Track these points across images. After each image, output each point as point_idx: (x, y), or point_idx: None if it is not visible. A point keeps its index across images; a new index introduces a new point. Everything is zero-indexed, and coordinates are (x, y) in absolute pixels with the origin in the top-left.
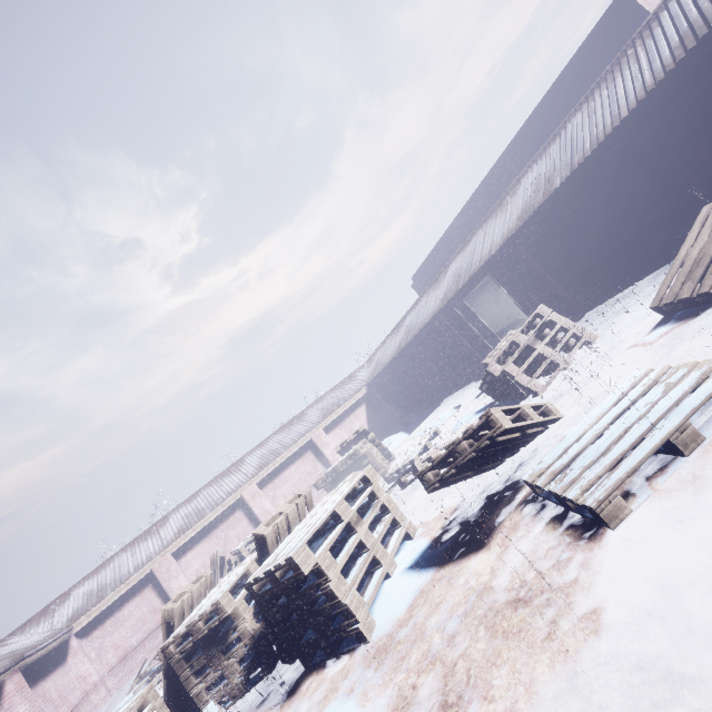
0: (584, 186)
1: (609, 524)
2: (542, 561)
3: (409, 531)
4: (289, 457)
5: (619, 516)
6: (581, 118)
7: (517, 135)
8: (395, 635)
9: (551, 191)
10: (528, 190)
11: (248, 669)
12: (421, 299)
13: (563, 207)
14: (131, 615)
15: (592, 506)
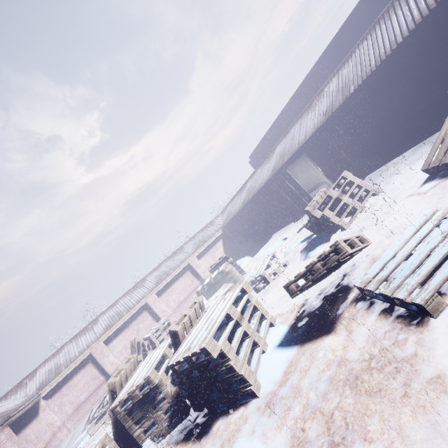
0: (369, 91)
1: (433, 315)
2: (382, 340)
3: (272, 321)
4: (175, 276)
5: (439, 309)
6: (366, 45)
7: (320, 58)
8: (278, 393)
9: (348, 95)
10: (331, 95)
11: (171, 417)
12: (256, 171)
13: (354, 106)
14: (79, 382)
15: (421, 304)
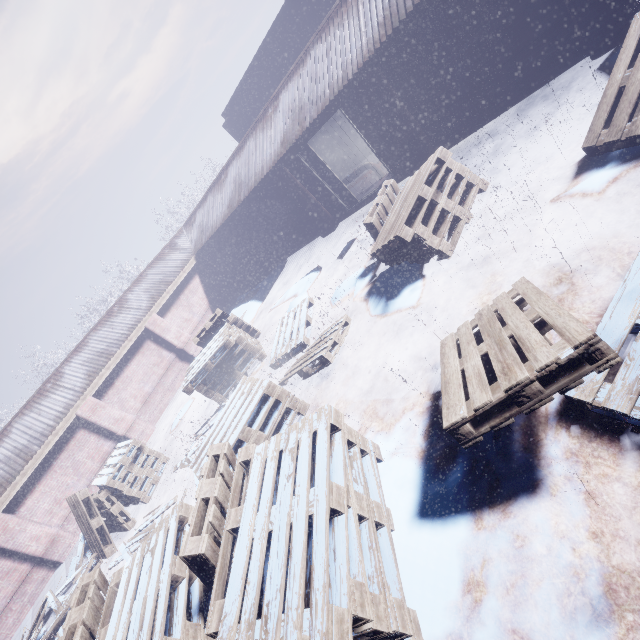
0: None
1: None
2: None
3: (377, 454)
4: (125, 355)
5: None
6: None
7: None
8: (471, 639)
9: None
10: None
11: None
12: (245, 144)
13: (438, 11)
14: None
15: None
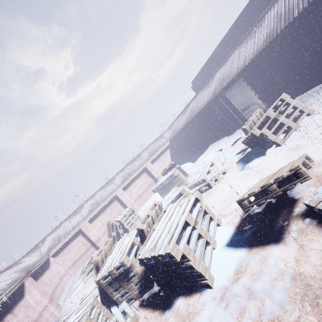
0: (313, 14)
1: None
2: None
3: (218, 222)
4: (136, 176)
5: None
6: None
7: None
8: (231, 289)
9: (291, 20)
10: (272, 21)
11: (140, 287)
12: (198, 94)
13: (295, 31)
14: (74, 247)
15: None
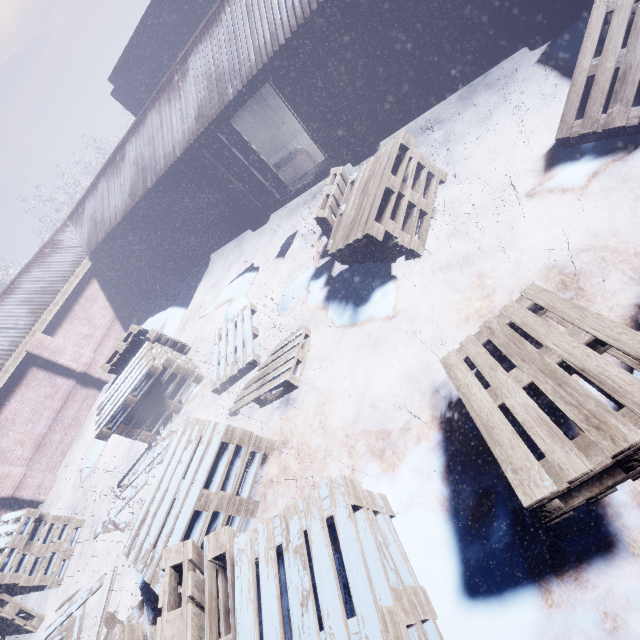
0: None
1: None
2: None
3: (389, 510)
4: None
5: None
6: None
7: None
8: None
9: None
10: None
11: None
12: (146, 117)
13: None
14: None
15: None
